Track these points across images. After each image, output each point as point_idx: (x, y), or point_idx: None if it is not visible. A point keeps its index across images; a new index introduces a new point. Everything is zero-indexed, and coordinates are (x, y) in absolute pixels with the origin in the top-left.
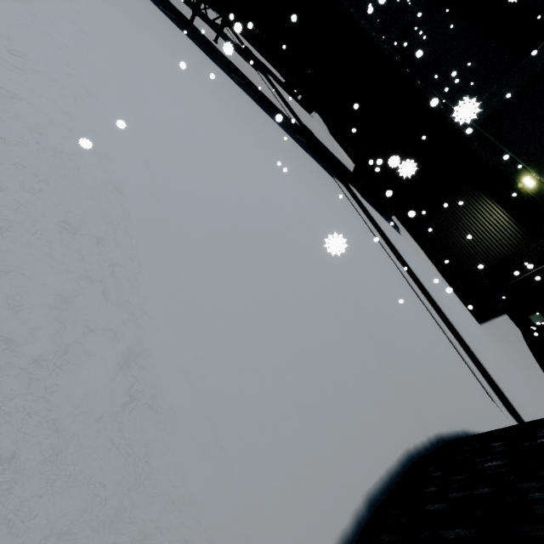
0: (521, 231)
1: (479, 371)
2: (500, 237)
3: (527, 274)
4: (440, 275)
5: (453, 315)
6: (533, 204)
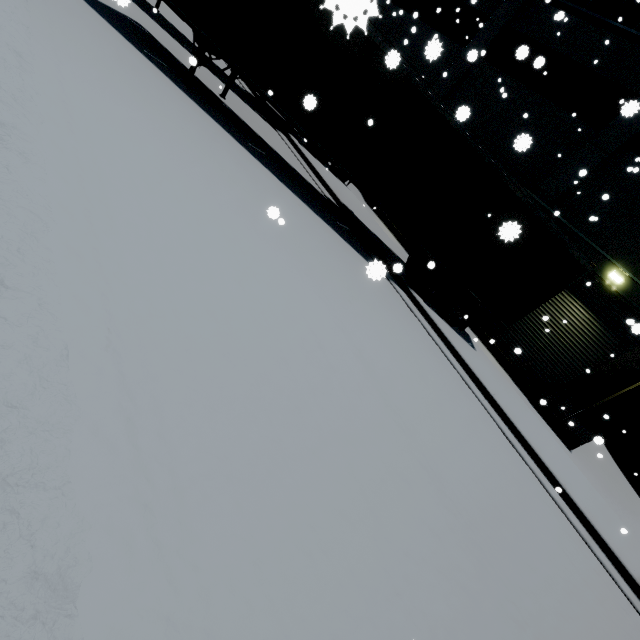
0: (610, 335)
1: (618, 572)
2: (585, 341)
3: (624, 391)
4: (516, 387)
5: (565, 476)
6: (621, 303)
